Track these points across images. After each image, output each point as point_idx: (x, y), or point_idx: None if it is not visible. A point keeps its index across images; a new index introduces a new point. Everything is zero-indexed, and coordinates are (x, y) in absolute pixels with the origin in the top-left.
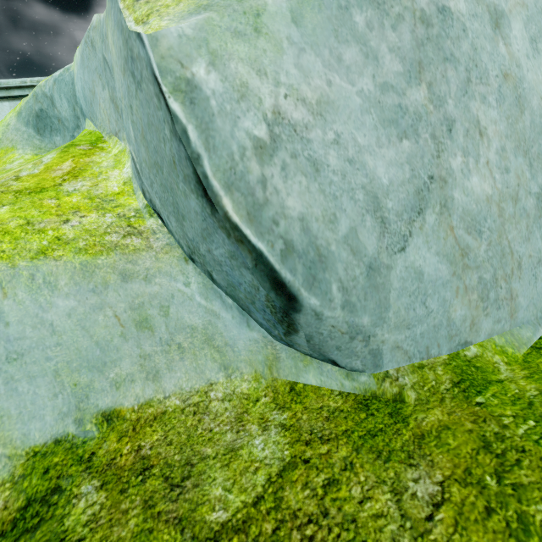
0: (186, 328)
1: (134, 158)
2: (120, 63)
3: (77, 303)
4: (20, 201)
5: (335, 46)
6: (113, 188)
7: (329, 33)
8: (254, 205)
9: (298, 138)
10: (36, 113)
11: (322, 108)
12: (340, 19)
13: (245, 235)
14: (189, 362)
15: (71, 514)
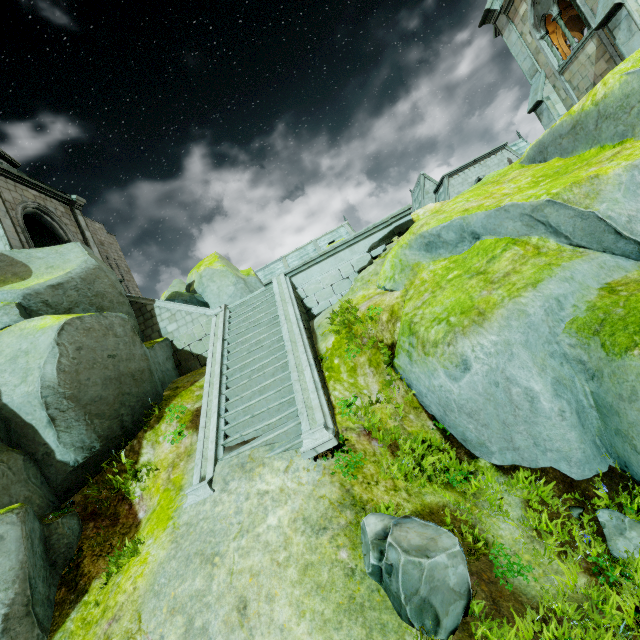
0: (611, 266)
1: (568, 236)
2: (567, 216)
3: (587, 265)
4: (540, 256)
5: (635, 199)
6: (554, 247)
7: (632, 197)
8: (630, 232)
9: (635, 218)
10: (426, 244)
11: (637, 211)
12: (634, 193)
13: (630, 238)
14: (616, 273)
15: (618, 289)
